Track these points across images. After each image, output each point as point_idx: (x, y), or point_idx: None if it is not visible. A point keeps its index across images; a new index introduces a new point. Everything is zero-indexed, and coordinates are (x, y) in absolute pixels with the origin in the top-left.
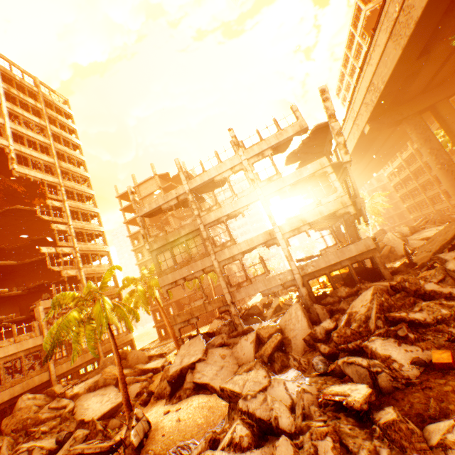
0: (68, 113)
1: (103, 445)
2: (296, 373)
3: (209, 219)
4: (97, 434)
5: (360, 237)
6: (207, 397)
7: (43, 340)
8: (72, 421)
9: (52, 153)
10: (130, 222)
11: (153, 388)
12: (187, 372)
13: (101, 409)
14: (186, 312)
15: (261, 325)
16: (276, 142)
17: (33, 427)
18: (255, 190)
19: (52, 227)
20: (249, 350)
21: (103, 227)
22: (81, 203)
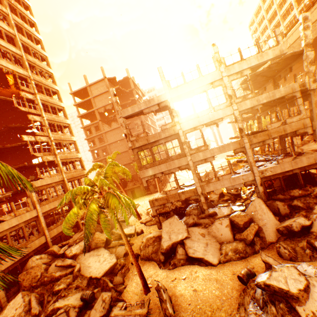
0: (26, 3)
1: (141, 313)
2: (315, 269)
3: (187, 126)
4: (110, 290)
5: (297, 150)
6: (208, 270)
7: (37, 213)
8: (81, 277)
9: (18, 44)
10: (83, 116)
11: (136, 250)
12: (176, 246)
13: (102, 267)
14: (163, 198)
15: (233, 214)
16: (256, 63)
17: (51, 284)
18: (231, 105)
19: (28, 117)
20: (226, 232)
21: (69, 120)
22: (49, 97)
